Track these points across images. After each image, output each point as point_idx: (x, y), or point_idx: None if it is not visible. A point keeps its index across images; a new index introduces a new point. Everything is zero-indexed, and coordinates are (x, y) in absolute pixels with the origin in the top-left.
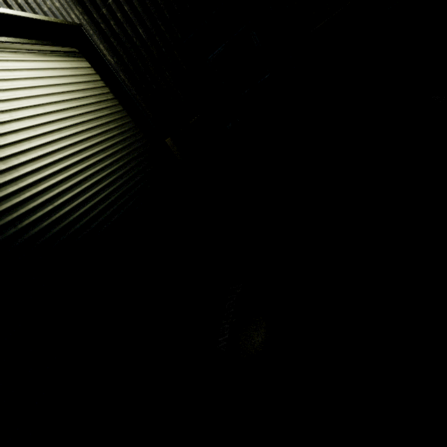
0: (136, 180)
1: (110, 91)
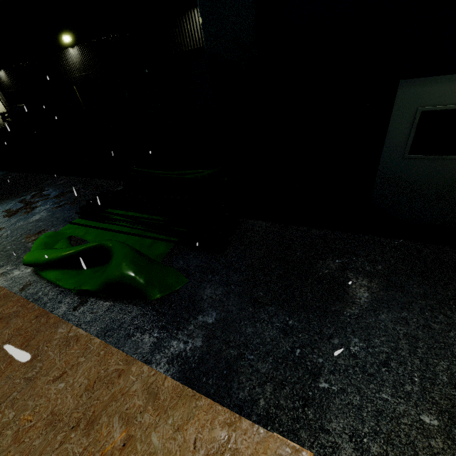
0: (2, 126)
1: (3, 106)
